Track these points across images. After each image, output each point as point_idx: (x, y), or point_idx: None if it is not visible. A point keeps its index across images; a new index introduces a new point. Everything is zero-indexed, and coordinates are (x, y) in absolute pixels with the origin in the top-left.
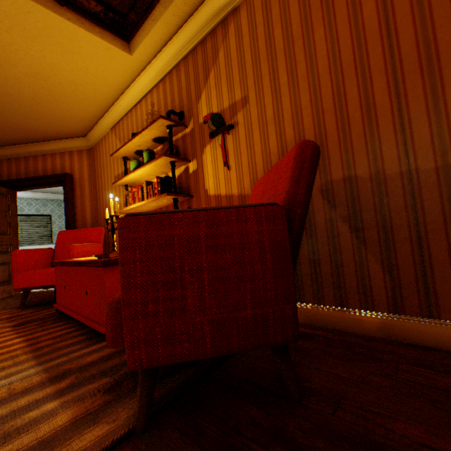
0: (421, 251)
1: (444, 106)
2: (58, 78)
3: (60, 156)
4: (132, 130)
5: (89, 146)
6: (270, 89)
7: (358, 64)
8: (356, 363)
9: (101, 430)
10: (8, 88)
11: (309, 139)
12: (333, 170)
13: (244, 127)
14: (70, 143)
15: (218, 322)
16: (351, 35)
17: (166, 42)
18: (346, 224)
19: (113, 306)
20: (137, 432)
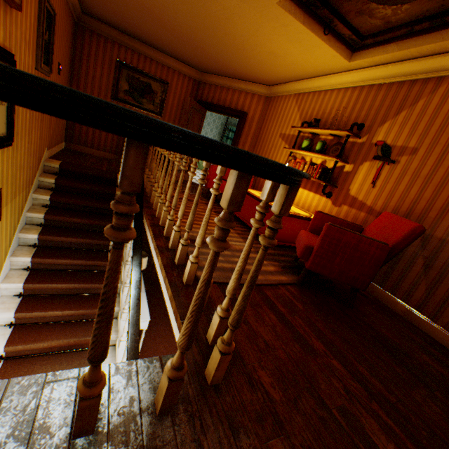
0: None
1: None
2: (284, 58)
3: (244, 95)
4: (313, 107)
5: (268, 94)
6: (436, 156)
7: None
8: (380, 313)
9: (285, 278)
10: (248, 54)
11: (437, 204)
12: (437, 231)
13: (401, 168)
14: (255, 87)
15: (340, 271)
16: None
17: (383, 63)
18: (422, 260)
19: (306, 247)
20: (295, 284)
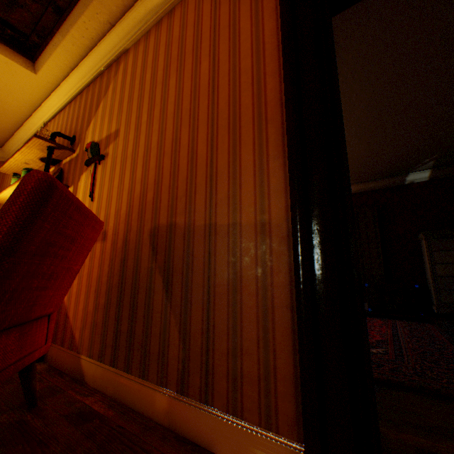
0: (209, 317)
1: (240, 163)
2: None
3: None
4: None
5: (4, 158)
6: (135, 126)
7: (192, 113)
8: None
9: None
10: None
11: (151, 179)
12: (162, 215)
13: (112, 159)
14: None
15: None
16: (192, 87)
17: (73, 69)
18: (162, 276)
19: None
20: None
